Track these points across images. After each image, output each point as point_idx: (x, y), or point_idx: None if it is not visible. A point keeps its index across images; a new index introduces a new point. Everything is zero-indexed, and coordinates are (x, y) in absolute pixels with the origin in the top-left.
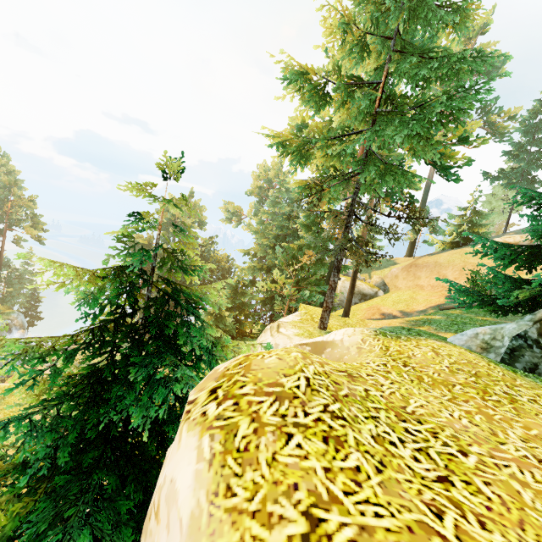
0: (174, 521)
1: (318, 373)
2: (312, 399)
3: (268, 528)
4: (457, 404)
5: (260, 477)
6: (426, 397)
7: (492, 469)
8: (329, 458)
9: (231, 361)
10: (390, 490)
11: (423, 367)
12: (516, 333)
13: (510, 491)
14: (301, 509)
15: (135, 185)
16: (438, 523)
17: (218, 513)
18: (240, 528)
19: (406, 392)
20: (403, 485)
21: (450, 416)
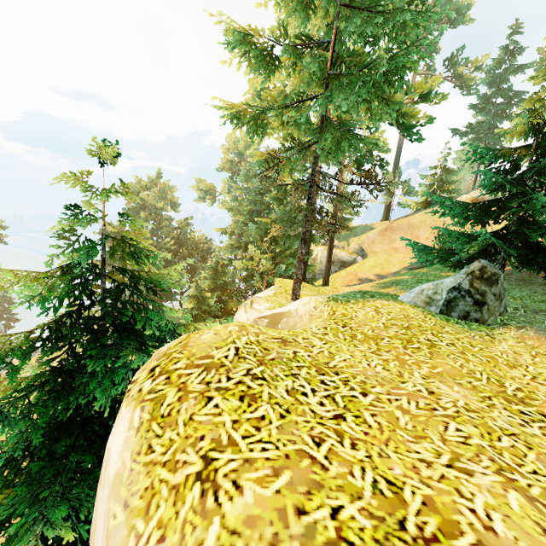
0: (106, 480)
1: (250, 342)
2: (237, 366)
3: (173, 472)
4: (379, 354)
5: (176, 435)
6: (352, 352)
7: (383, 404)
8: (240, 412)
9: (175, 341)
10: (285, 430)
11: (360, 326)
12: (451, 286)
13: (390, 418)
14: (201, 454)
15: (68, 177)
16: (314, 449)
17: (137, 468)
18: (152, 476)
19: (336, 350)
20: (299, 425)
21: (368, 365)
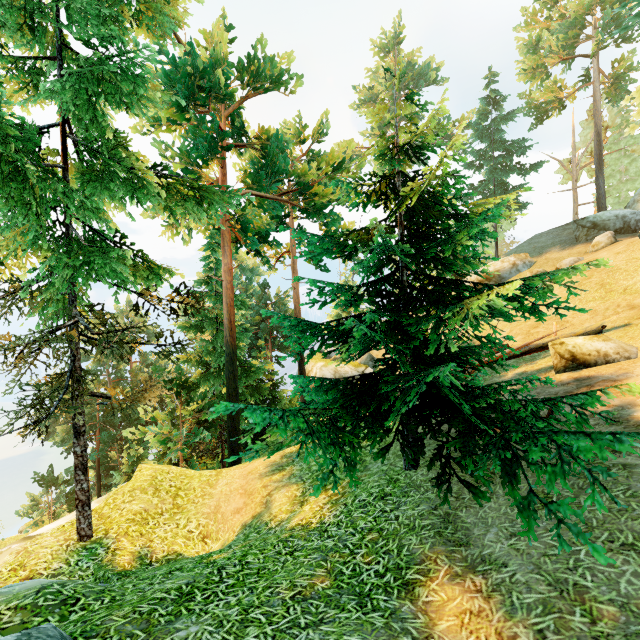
0: None
1: None
2: None
3: None
4: None
5: None
6: None
7: None
8: None
9: None
10: None
11: None
12: None
13: None
14: None
15: None
16: None
17: None
18: None
19: None
20: None
21: None
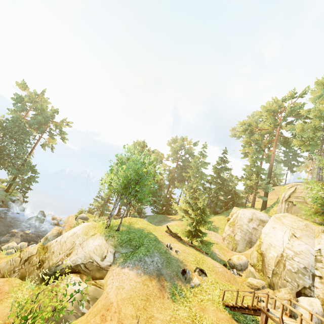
0: None
1: None
2: None
3: None
4: None
5: None
6: None
7: None
8: None
9: None
10: None
11: None
12: None
13: None
14: None
15: None
16: None
17: None
18: None
19: None
20: None
21: None
